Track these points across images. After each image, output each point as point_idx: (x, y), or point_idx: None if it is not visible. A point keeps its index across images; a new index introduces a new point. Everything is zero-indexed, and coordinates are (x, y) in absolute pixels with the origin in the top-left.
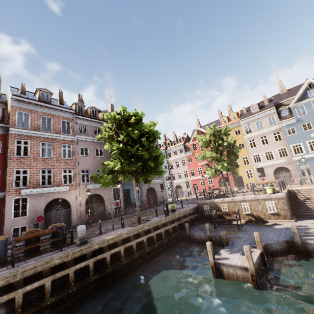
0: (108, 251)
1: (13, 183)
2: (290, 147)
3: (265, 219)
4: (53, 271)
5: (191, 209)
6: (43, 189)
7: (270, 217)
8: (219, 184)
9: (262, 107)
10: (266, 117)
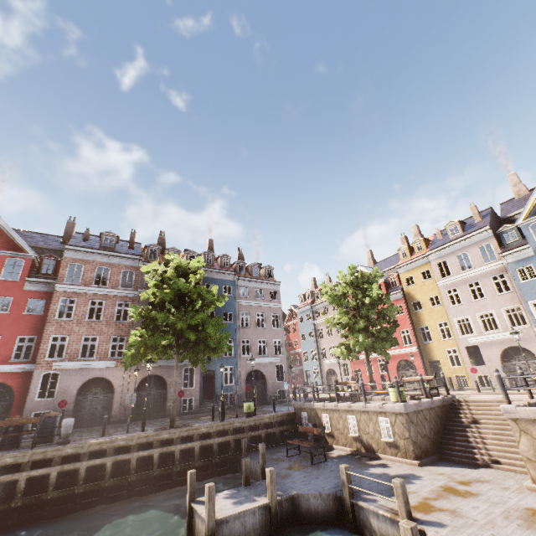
0: (84, 461)
1: (47, 353)
2: (527, 307)
3: (378, 452)
4: (3, 472)
5: (275, 416)
6: (80, 363)
7: (385, 450)
8: (397, 373)
9: (469, 227)
10: (474, 245)
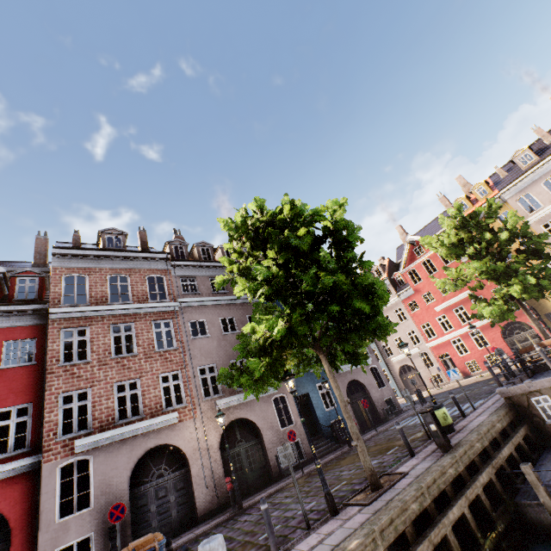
0: None
1: (59, 427)
2: None
3: None
4: None
5: (501, 416)
6: (122, 430)
7: None
8: (504, 341)
9: (542, 151)
10: None
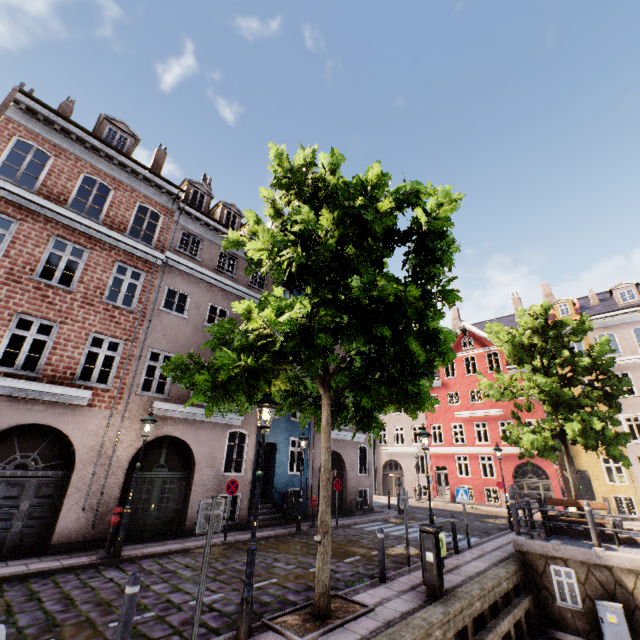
0: None
1: None
2: None
3: None
4: None
5: (510, 574)
6: None
7: None
8: (513, 480)
9: None
10: None
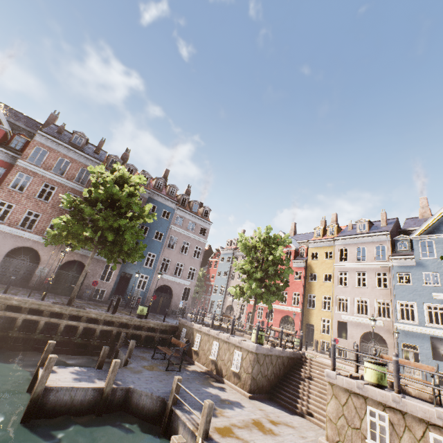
0: None
1: None
2: (395, 304)
3: (225, 377)
4: None
5: (160, 324)
6: (17, 231)
7: (230, 377)
8: (280, 324)
9: (374, 228)
10: (373, 243)
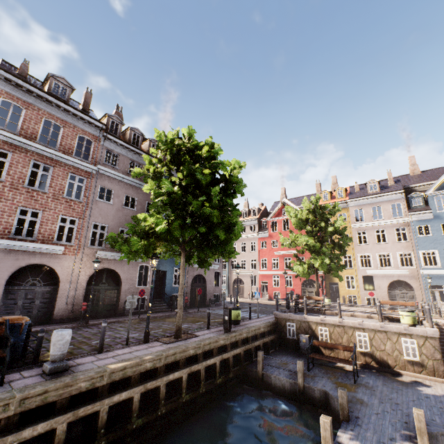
0: (106, 399)
1: None
2: (418, 254)
3: (395, 367)
4: None
5: (267, 326)
6: (14, 243)
7: (405, 367)
8: (301, 288)
9: (384, 188)
10: (388, 202)
